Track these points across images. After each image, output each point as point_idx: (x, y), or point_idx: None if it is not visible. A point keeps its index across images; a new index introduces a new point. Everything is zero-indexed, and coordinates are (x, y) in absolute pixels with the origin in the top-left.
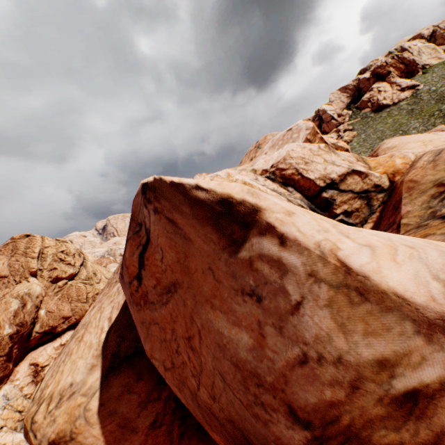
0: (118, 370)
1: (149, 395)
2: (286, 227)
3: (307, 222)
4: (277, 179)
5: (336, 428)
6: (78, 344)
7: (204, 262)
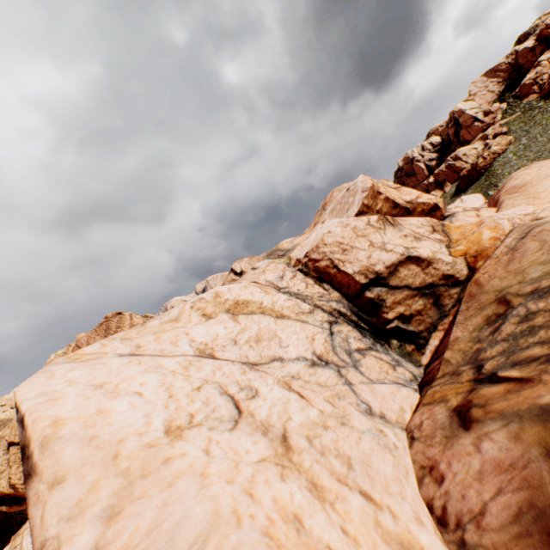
0: None
1: None
2: (36, 508)
3: (61, 501)
4: (311, 272)
5: None
6: None
7: None
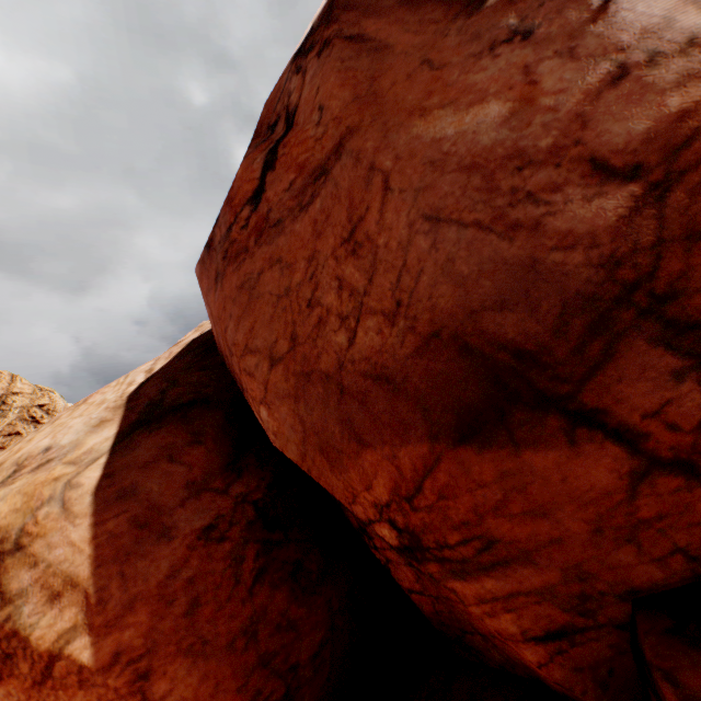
0: (155, 425)
1: (207, 480)
2: None
3: None
4: None
5: (696, 150)
6: (75, 408)
7: (411, 63)
